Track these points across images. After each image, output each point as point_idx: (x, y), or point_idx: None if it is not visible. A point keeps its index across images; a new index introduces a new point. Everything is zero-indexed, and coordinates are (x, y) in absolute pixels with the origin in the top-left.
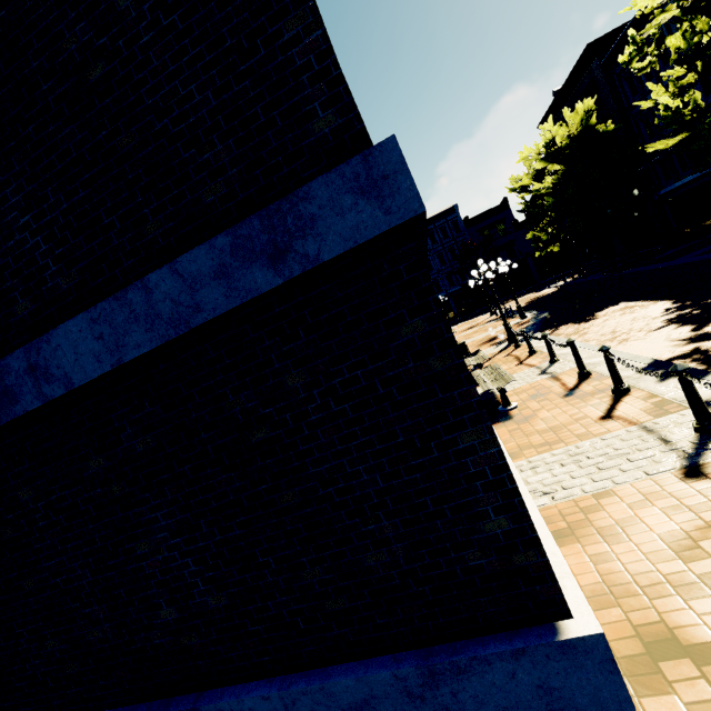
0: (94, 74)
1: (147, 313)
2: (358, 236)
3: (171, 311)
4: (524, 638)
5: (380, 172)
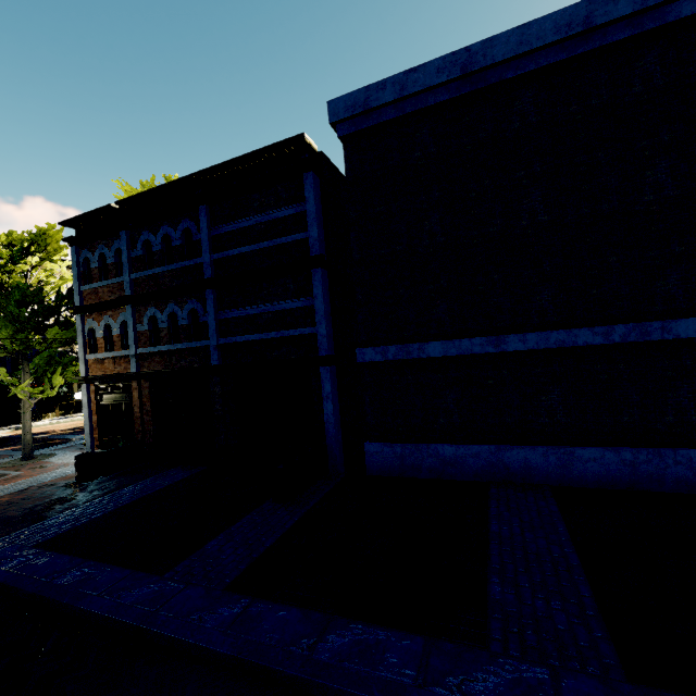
0: None
1: None
2: None
3: None
4: None
5: None
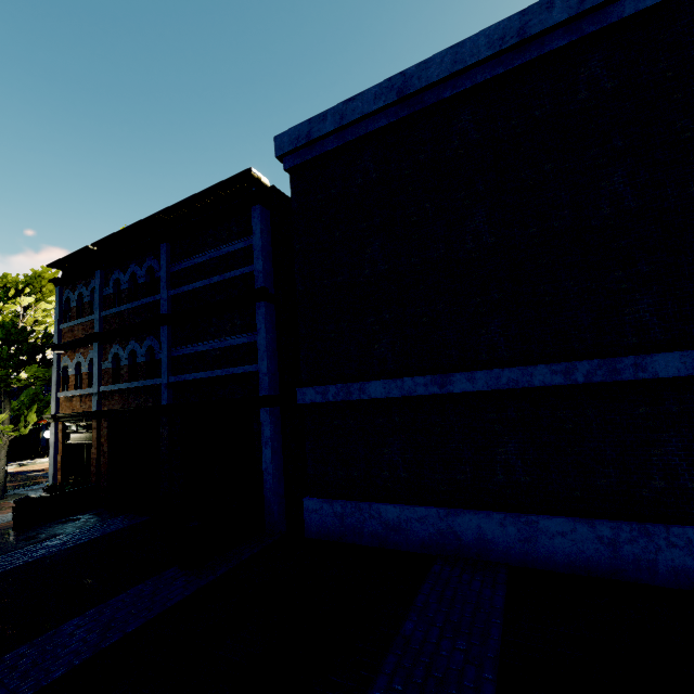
0: None
1: None
2: None
3: None
4: None
5: None
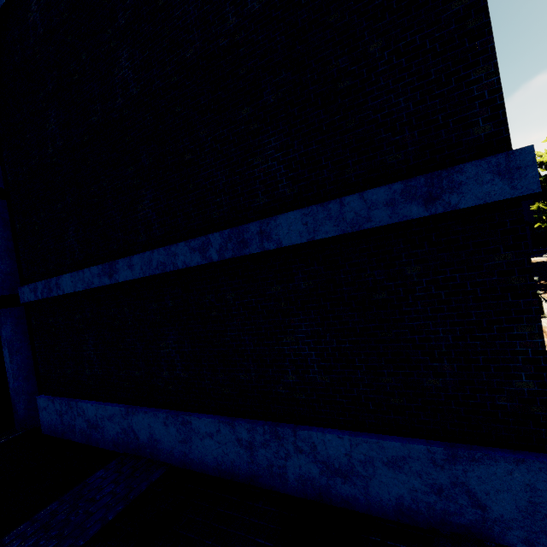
0: (343, 85)
1: (337, 216)
2: (488, 198)
3: (352, 218)
4: (525, 455)
5: (515, 165)
